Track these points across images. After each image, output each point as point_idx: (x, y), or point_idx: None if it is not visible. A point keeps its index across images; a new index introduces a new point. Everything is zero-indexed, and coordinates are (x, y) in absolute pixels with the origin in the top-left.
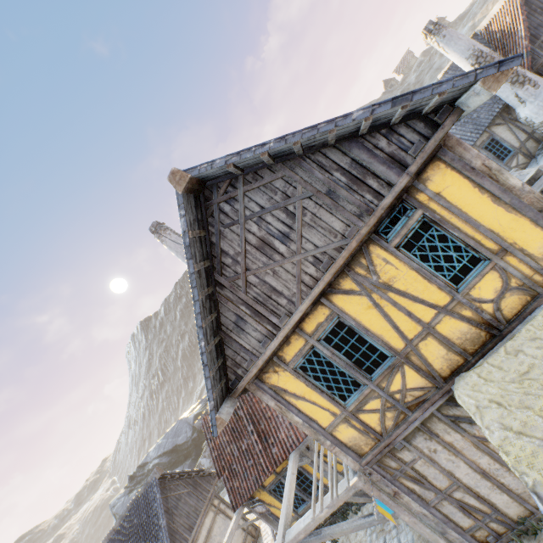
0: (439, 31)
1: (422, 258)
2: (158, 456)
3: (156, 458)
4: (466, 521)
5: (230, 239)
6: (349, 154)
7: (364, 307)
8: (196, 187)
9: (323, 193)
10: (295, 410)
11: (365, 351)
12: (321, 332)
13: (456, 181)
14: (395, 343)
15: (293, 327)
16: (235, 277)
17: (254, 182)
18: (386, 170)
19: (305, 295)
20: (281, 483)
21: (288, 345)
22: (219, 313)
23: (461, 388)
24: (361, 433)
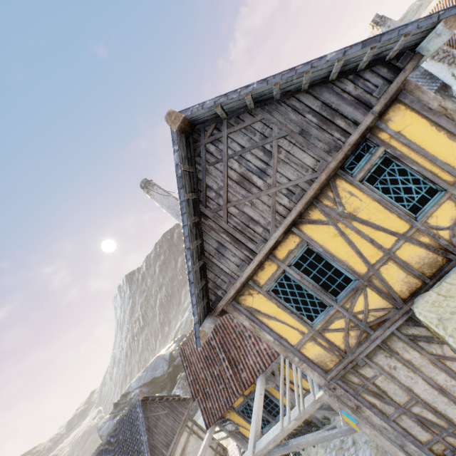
0: (384, 23)
1: (384, 190)
2: (138, 386)
3: (137, 388)
4: (424, 435)
5: (214, 176)
6: (320, 98)
7: (330, 235)
8: (187, 129)
9: (296, 132)
10: (267, 329)
11: (331, 275)
12: (291, 258)
13: (415, 121)
14: (359, 267)
15: (267, 254)
16: (218, 209)
17: (237, 125)
18: (353, 110)
19: (279, 224)
20: (248, 405)
21: (262, 270)
22: (203, 240)
23: (421, 306)
24: (326, 350)
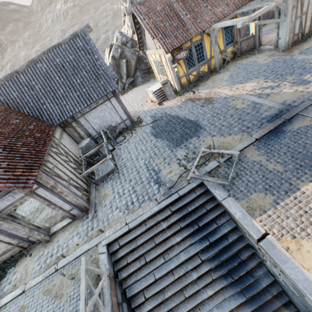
0: None
1: None
2: None
3: None
4: (297, 31)
5: None
6: None
7: None
8: None
9: None
10: None
11: None
12: None
13: None
14: None
15: None
16: None
17: None
18: None
19: None
20: (190, 50)
21: None
22: None
23: None
24: None
